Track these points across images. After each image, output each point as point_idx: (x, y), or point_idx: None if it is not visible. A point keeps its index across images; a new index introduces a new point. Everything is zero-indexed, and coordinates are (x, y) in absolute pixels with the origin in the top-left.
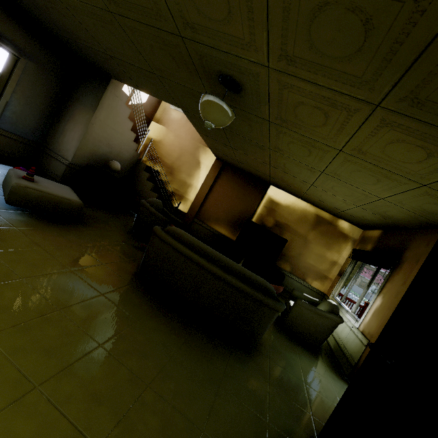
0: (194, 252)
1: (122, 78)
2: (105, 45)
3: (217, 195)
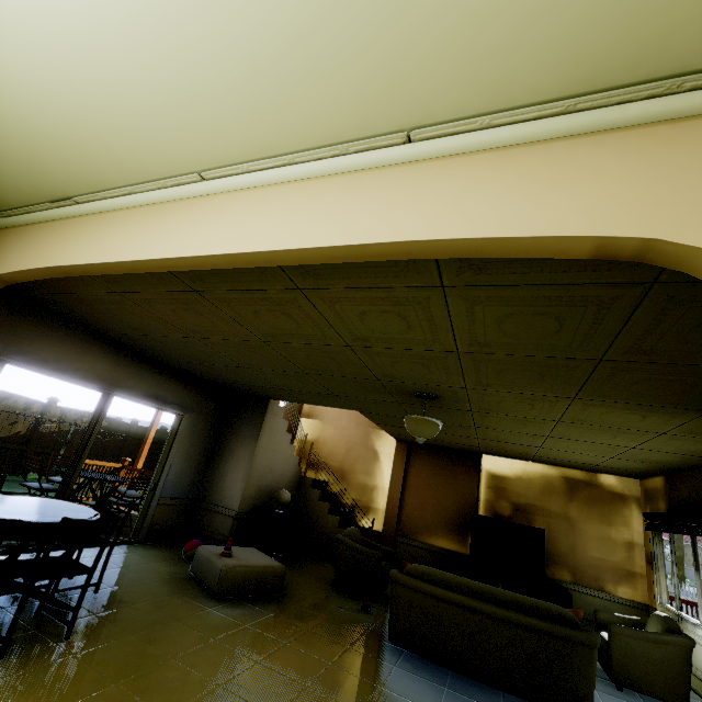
0: (454, 593)
1: (285, 398)
2: (281, 385)
3: (416, 490)
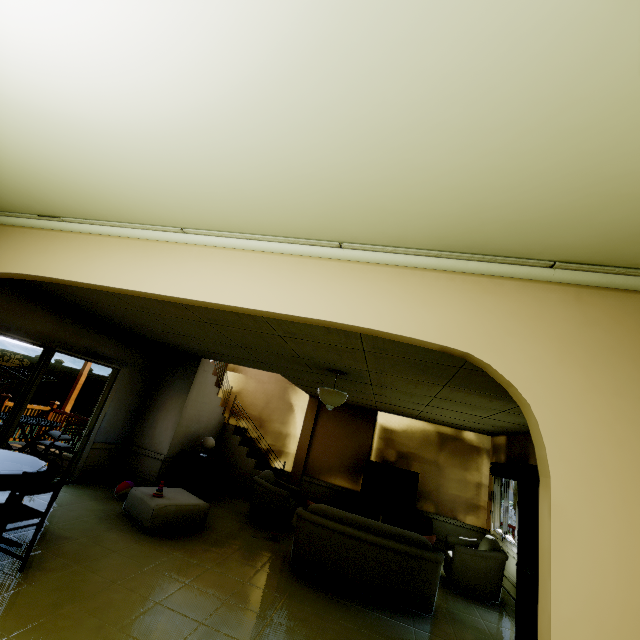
0: (345, 526)
1: (216, 359)
2: (215, 350)
3: (323, 438)
